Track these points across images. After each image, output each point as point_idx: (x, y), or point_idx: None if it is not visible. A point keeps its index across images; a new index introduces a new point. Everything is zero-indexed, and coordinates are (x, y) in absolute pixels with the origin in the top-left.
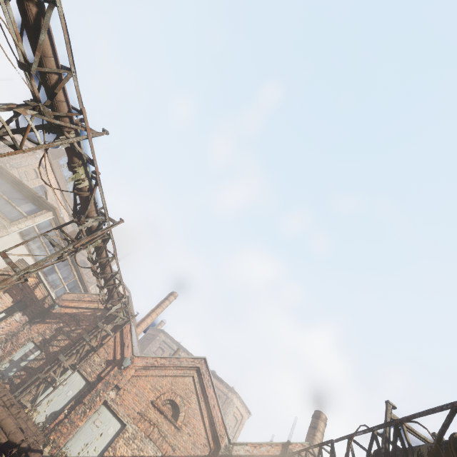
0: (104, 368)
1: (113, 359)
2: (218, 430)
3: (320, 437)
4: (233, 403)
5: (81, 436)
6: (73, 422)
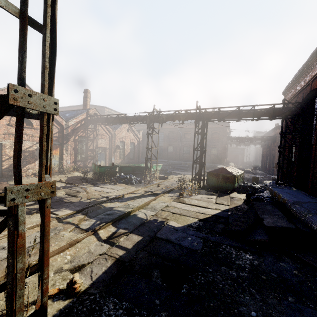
0: None
1: None
2: (58, 120)
3: (89, 100)
4: None
5: None
6: None
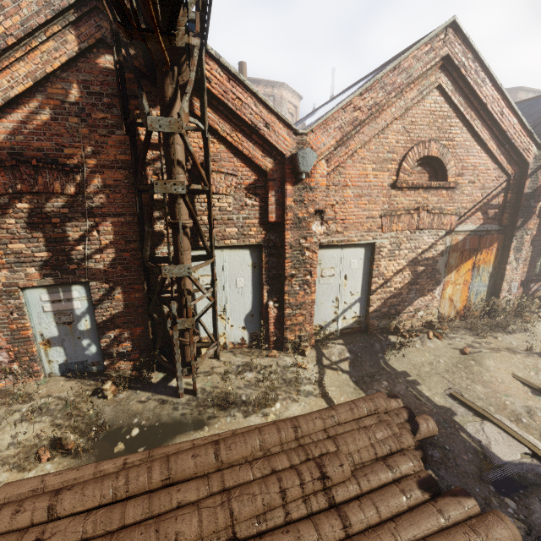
0: (259, 206)
1: (257, 177)
2: (518, 145)
3: None
4: (284, 100)
5: (320, 300)
6: (302, 304)
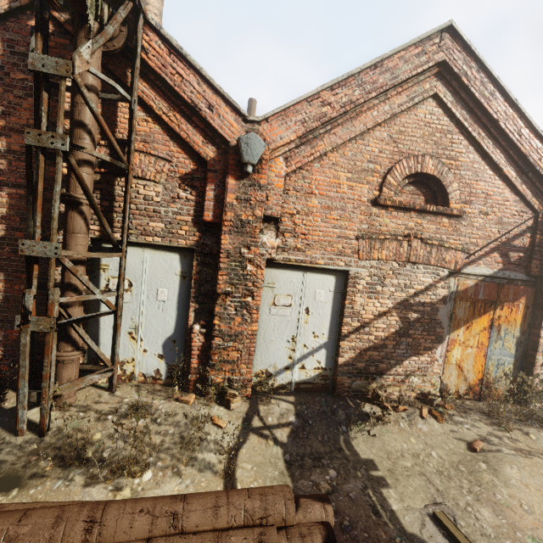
0: (195, 201)
1: (196, 167)
2: None
3: None
4: None
5: (270, 336)
6: (237, 334)
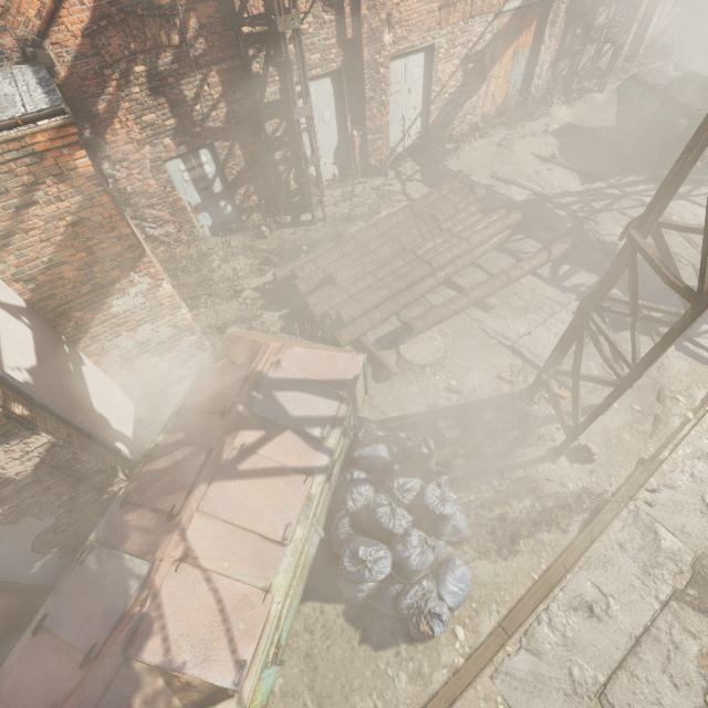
0: (336, 21)
1: None
2: None
3: None
4: None
5: (390, 122)
6: (380, 128)
